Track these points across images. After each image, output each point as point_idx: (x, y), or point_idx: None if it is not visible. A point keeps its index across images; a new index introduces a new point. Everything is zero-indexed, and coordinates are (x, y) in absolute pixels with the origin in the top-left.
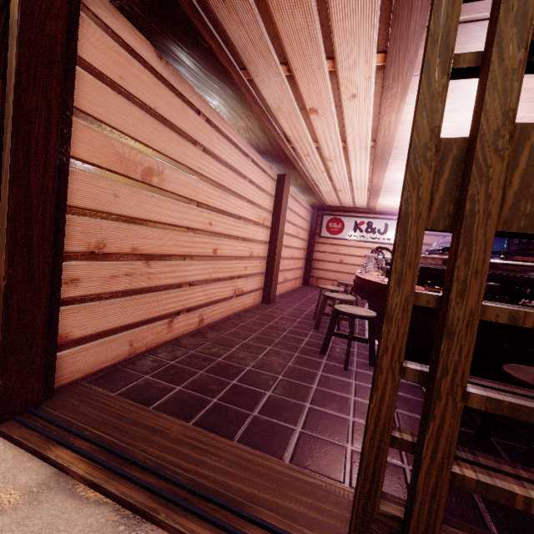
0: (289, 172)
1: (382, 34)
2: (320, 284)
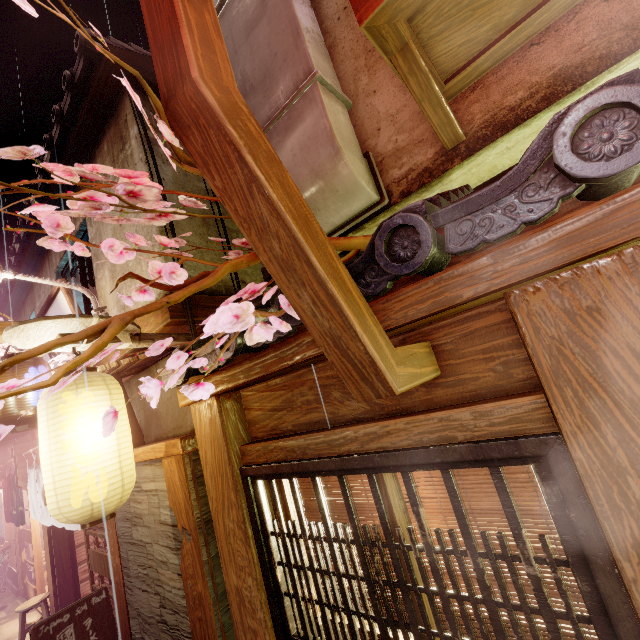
0: None
1: None
2: None
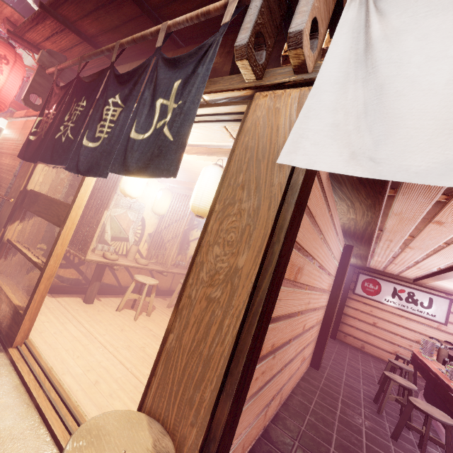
0: (357, 245)
1: None
2: (348, 341)
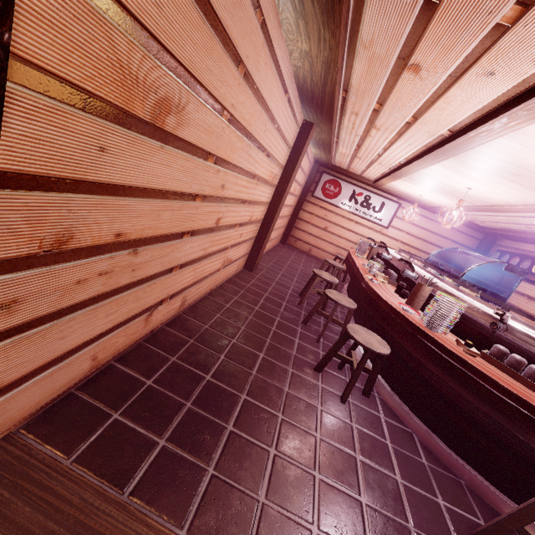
0: (319, 123)
1: None
2: (298, 245)
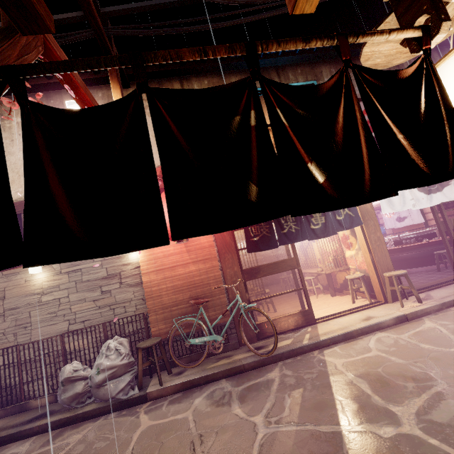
0: None
1: None
2: None
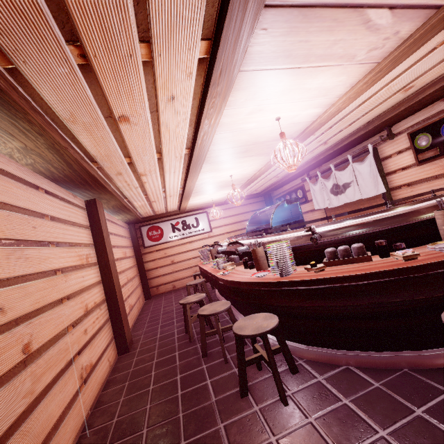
0: (99, 196)
1: (210, 11)
2: (162, 290)
